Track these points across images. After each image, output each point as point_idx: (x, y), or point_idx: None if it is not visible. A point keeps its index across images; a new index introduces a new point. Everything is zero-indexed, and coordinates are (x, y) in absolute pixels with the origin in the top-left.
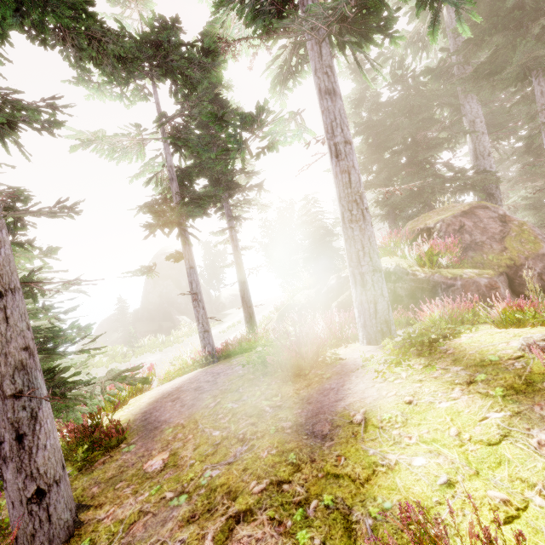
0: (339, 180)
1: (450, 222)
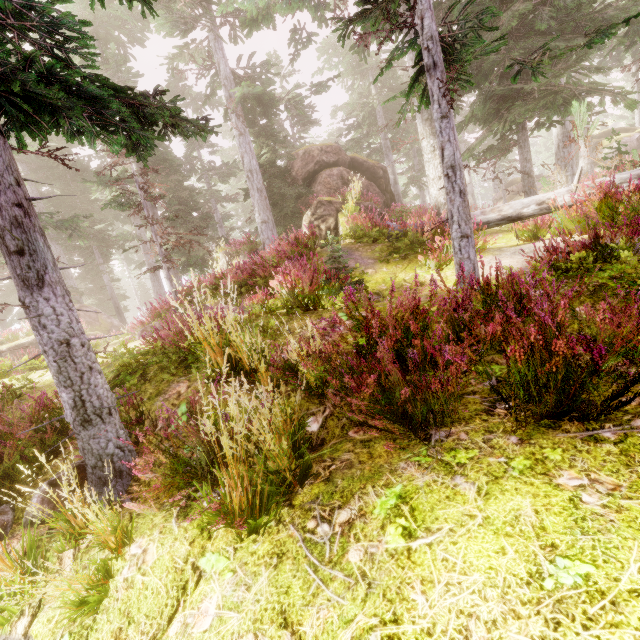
0: None
1: None
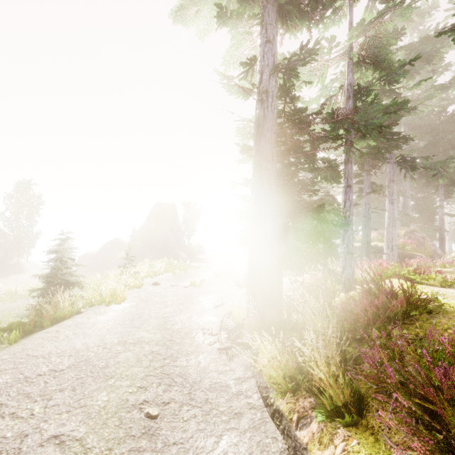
0: (390, 211)
1: (406, 234)
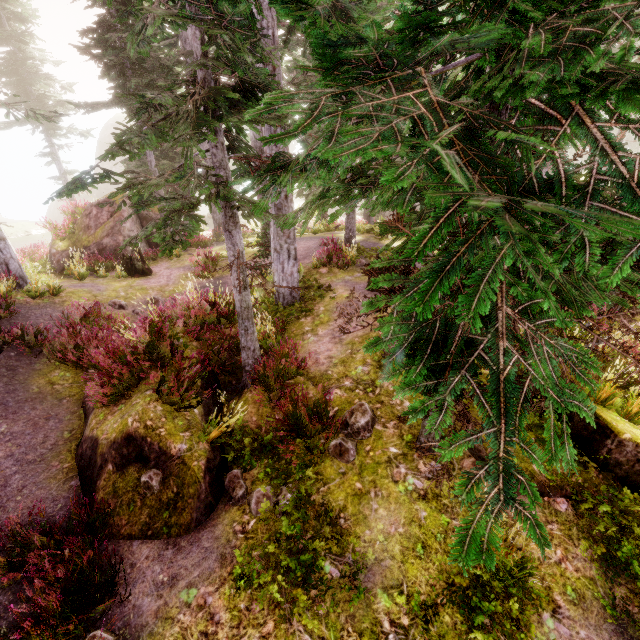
0: None
1: (87, 209)
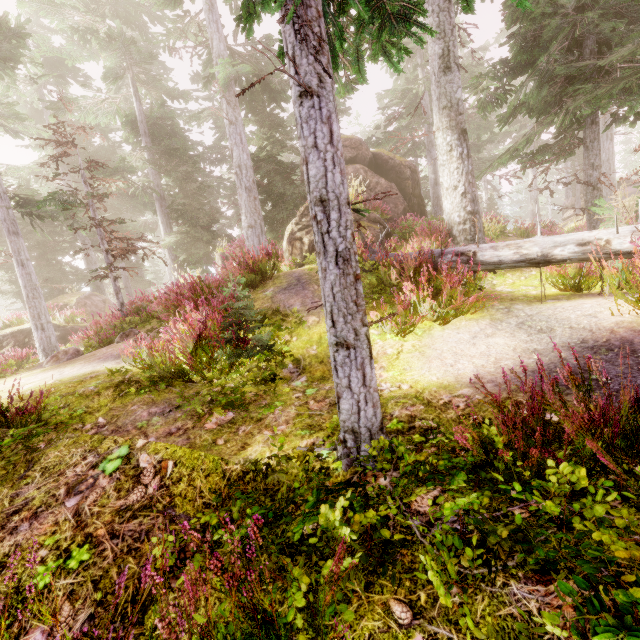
0: (25, 278)
1: (79, 301)
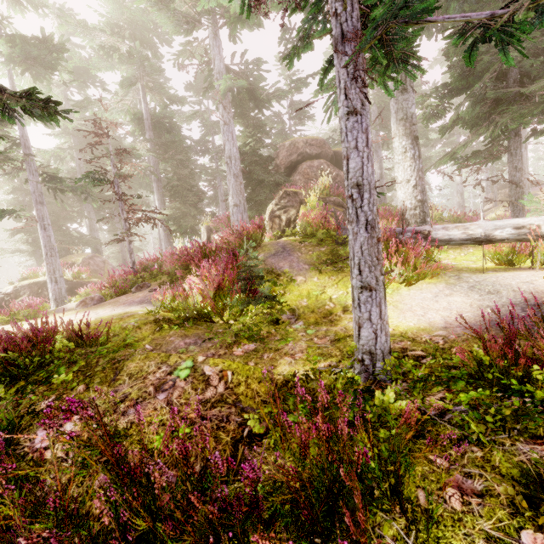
0: (46, 239)
1: (84, 261)
